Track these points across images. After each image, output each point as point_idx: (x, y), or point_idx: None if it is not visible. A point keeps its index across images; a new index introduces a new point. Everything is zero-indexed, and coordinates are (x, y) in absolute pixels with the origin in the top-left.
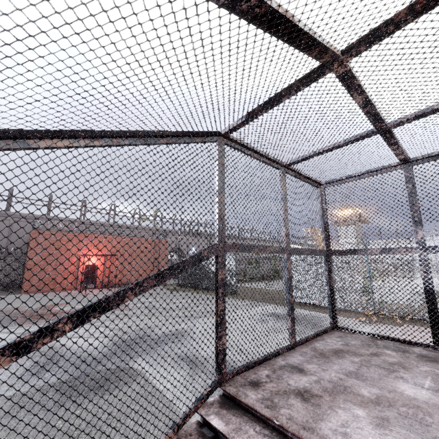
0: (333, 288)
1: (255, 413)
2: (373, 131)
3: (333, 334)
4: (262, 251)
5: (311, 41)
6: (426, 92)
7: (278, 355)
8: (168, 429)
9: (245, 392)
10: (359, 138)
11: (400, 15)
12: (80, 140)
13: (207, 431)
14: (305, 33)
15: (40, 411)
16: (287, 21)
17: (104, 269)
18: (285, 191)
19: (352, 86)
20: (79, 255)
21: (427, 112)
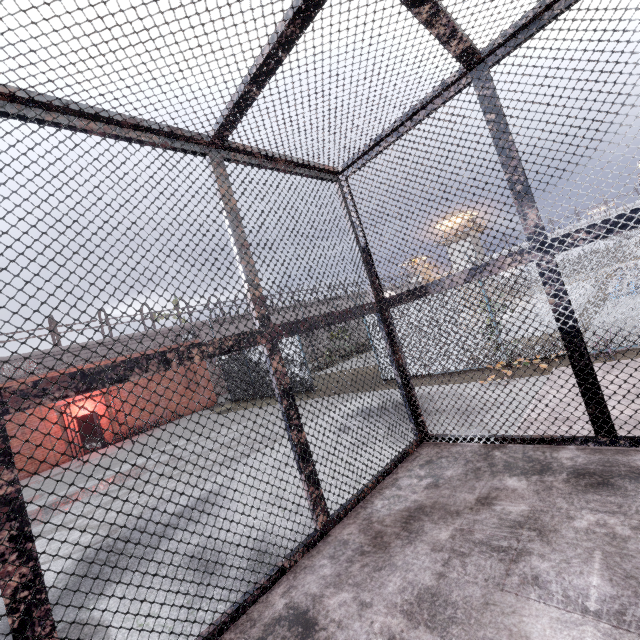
0: (404, 369)
1: None
2: None
3: (418, 458)
4: (174, 363)
5: None
6: None
7: (283, 576)
8: None
9: None
10: None
11: None
12: None
13: None
14: None
15: None
16: None
17: (110, 414)
18: (232, 203)
19: None
20: (59, 406)
21: None
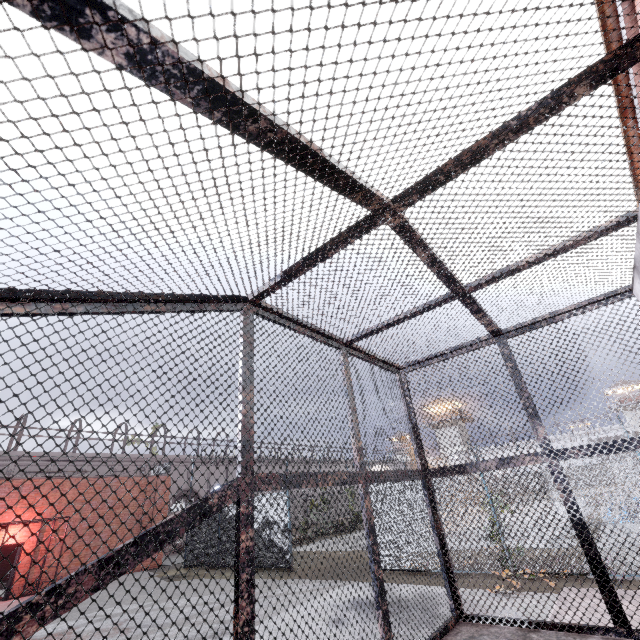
0: (443, 537)
1: None
2: (450, 295)
3: (460, 633)
4: (320, 483)
5: (351, 183)
6: (497, 250)
7: None
8: None
9: None
10: (434, 304)
11: (448, 165)
12: None
13: None
14: (341, 172)
15: None
16: (315, 154)
17: (36, 550)
18: (350, 380)
19: (413, 241)
20: None
21: (505, 272)
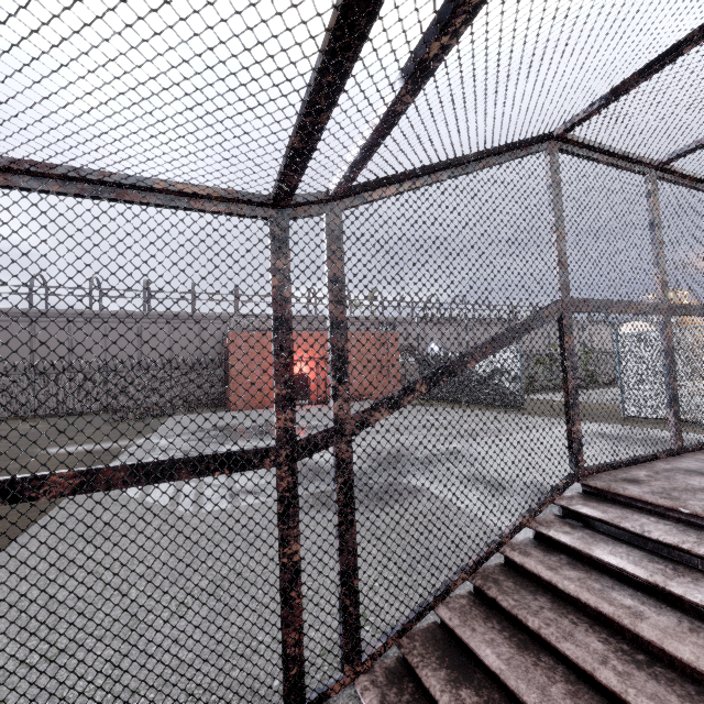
0: None
1: (643, 507)
2: None
3: None
4: (623, 310)
5: None
6: None
7: (655, 460)
8: (522, 514)
9: (620, 486)
10: None
11: None
12: (403, 184)
13: (572, 521)
14: None
15: (330, 512)
16: None
17: (317, 378)
18: (658, 211)
19: None
20: None
21: None
